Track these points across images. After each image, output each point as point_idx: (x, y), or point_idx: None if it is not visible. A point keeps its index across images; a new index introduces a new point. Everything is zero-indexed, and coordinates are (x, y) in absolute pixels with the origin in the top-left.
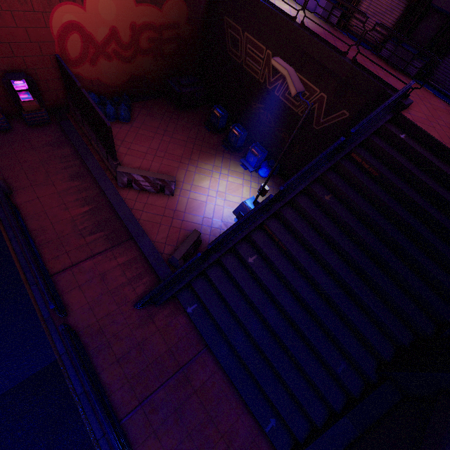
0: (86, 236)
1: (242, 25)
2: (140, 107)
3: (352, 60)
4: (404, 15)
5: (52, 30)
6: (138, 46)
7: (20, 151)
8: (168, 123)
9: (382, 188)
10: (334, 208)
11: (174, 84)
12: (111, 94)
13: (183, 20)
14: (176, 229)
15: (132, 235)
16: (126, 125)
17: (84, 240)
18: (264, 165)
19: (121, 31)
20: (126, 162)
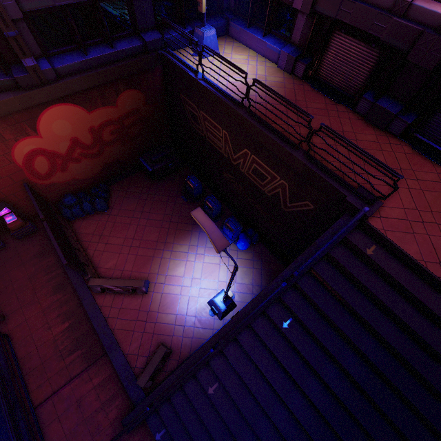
0: (65, 357)
1: (196, 104)
2: (118, 189)
3: (305, 154)
4: (378, 66)
5: (17, 163)
6: (102, 141)
7: (12, 269)
8: (145, 202)
9: (348, 315)
10: (292, 340)
11: (146, 162)
12: (90, 184)
13: (142, 103)
14: (149, 335)
15: (106, 351)
16: (104, 215)
17: (63, 363)
18: (241, 237)
19: (82, 137)
20: (104, 261)
